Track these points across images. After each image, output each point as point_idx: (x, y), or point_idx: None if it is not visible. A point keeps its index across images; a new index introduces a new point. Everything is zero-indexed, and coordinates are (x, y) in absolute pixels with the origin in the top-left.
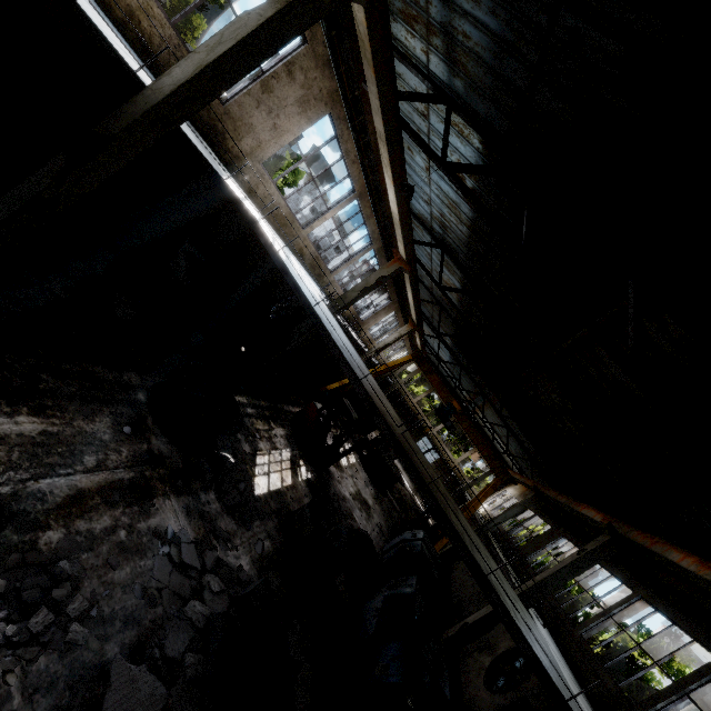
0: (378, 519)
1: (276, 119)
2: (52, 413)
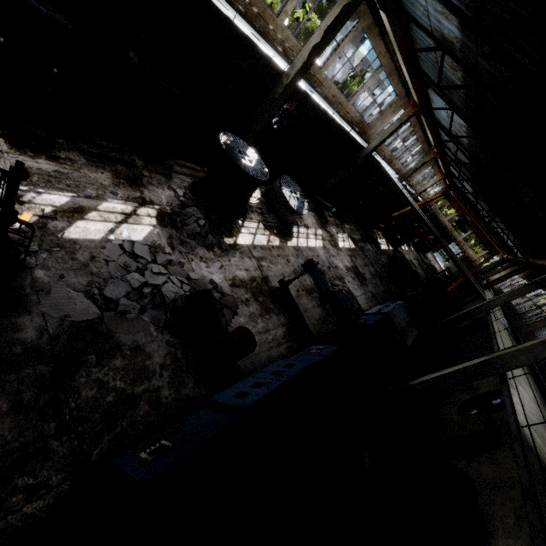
0: (420, 272)
1: (383, 120)
2: (348, 224)
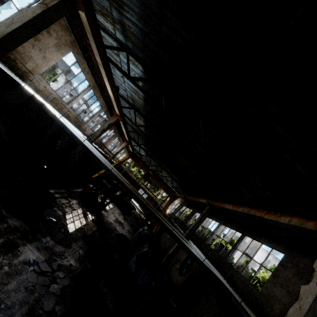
0: (127, 227)
1: (44, 53)
2: None
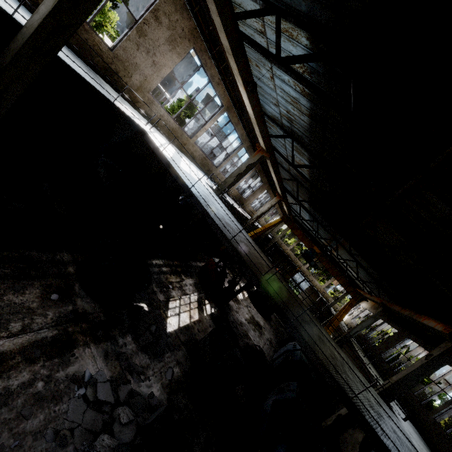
0: (268, 335)
1: (153, 57)
2: None
